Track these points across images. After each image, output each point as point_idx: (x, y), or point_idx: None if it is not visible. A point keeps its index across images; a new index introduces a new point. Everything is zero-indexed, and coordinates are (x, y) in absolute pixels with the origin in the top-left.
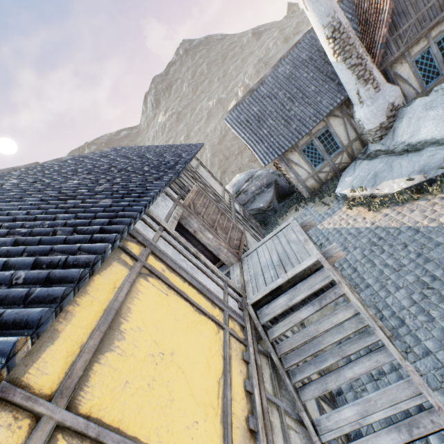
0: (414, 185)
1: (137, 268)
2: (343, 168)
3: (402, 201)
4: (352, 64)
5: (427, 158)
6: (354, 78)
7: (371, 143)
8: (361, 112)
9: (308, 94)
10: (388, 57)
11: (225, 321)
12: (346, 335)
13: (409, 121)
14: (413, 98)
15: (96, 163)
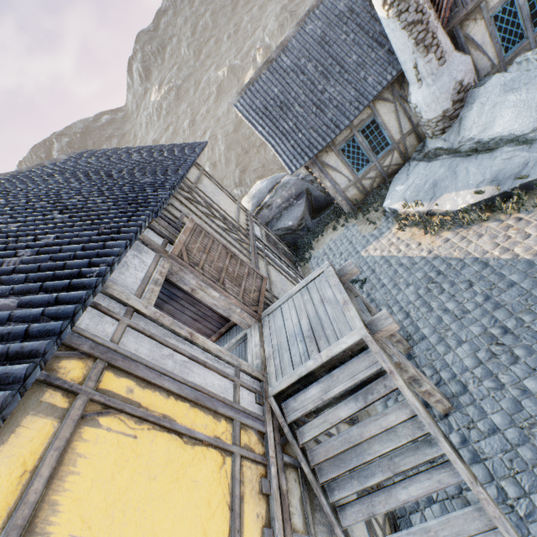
0: (484, 200)
1: (76, 410)
2: (393, 172)
3: (468, 222)
4: (409, 21)
5: (502, 162)
6: (411, 43)
7: (430, 139)
8: (418, 94)
9: (348, 66)
10: (459, 10)
11: (234, 439)
12: (399, 445)
13: (481, 109)
14: (486, 73)
15: (35, 191)
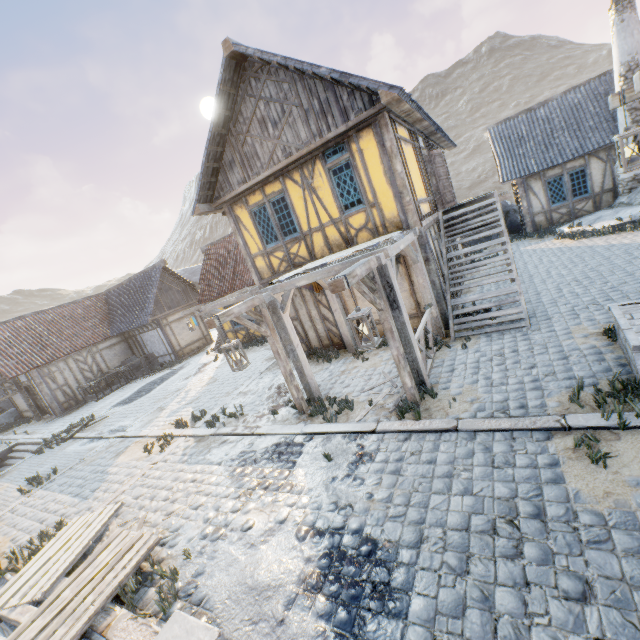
0: (619, 225)
1: (411, 142)
2: (581, 216)
3: (600, 234)
4: (632, 107)
5: None
6: (628, 121)
7: (620, 196)
8: None
9: (582, 127)
10: None
11: (428, 197)
12: (485, 223)
13: None
14: None
15: None
